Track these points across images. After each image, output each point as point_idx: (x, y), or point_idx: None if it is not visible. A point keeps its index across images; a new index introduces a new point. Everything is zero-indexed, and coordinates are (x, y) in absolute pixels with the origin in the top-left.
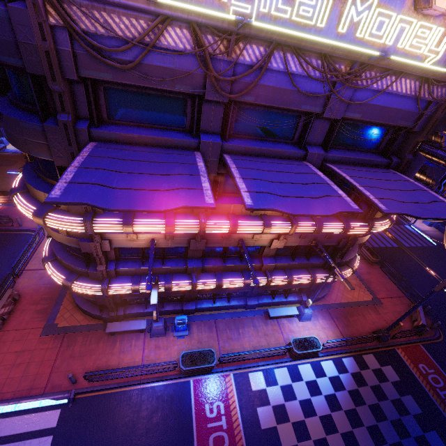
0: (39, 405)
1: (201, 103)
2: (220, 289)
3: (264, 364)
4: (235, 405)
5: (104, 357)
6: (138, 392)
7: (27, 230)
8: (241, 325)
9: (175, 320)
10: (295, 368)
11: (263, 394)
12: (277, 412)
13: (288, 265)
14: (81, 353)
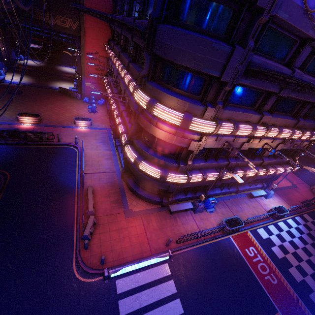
0: (153, 262)
1: (302, 45)
2: (233, 179)
3: (262, 223)
4: (260, 248)
5: (174, 228)
6: (206, 247)
7: (65, 144)
8: (239, 203)
9: (210, 201)
10: (276, 224)
11: (269, 240)
12: (281, 249)
13: (273, 162)
14: (159, 227)
